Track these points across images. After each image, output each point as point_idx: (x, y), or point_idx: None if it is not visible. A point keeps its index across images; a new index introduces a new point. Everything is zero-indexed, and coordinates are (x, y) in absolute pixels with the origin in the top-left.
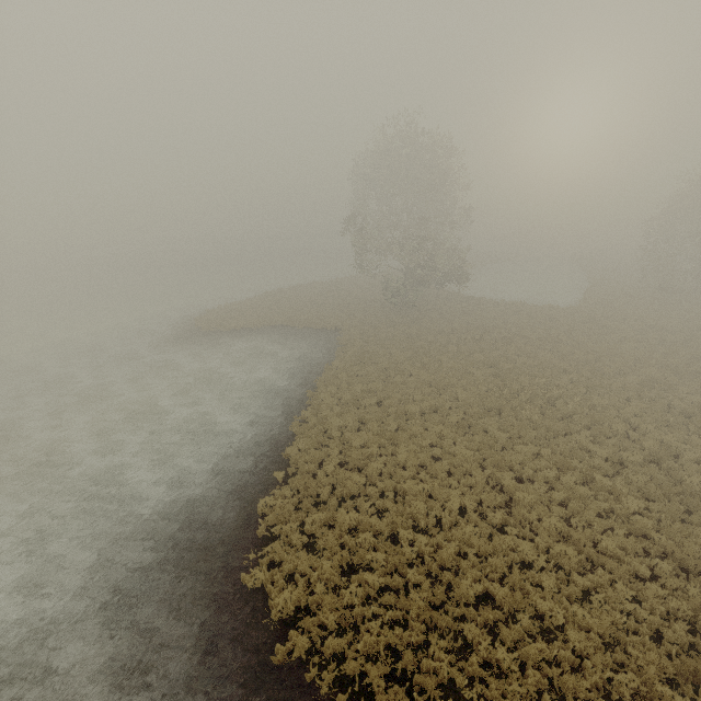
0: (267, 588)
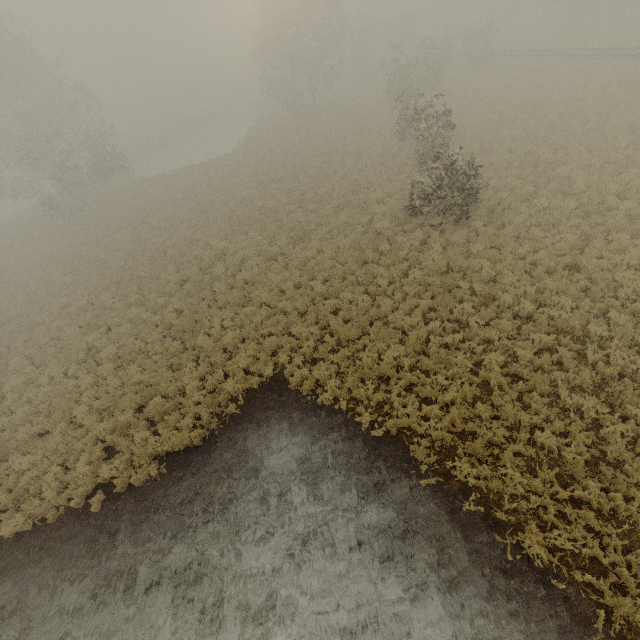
0: None
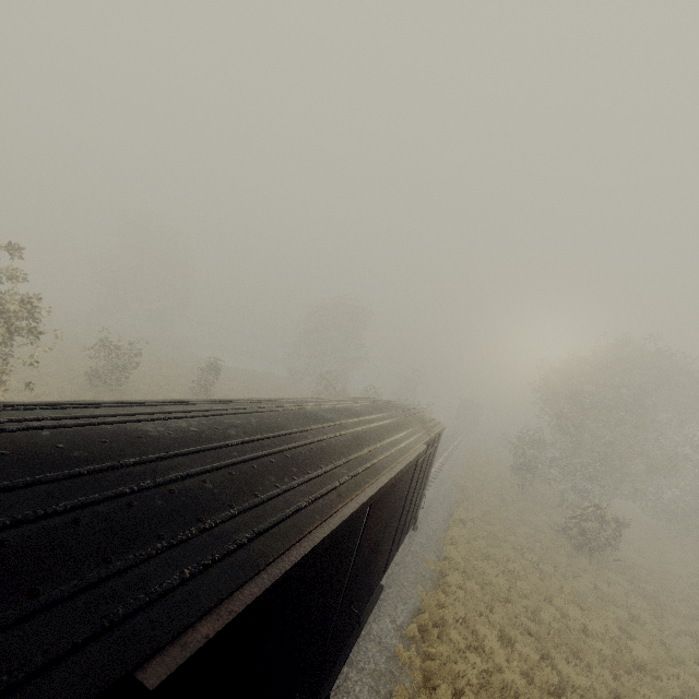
0: None
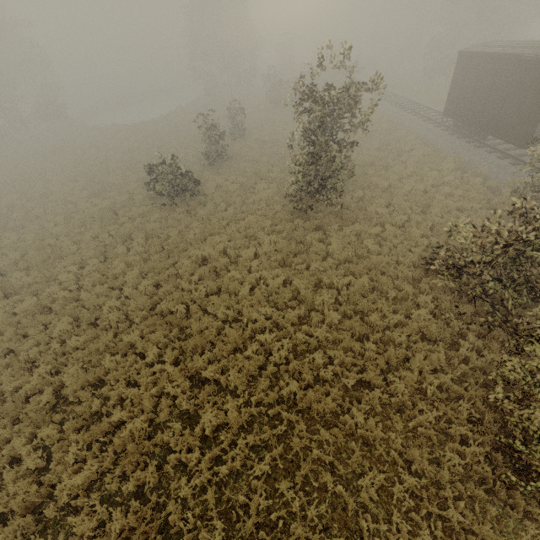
0: None
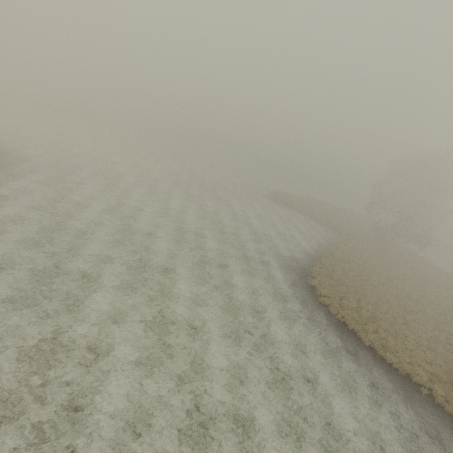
0: (316, 286)
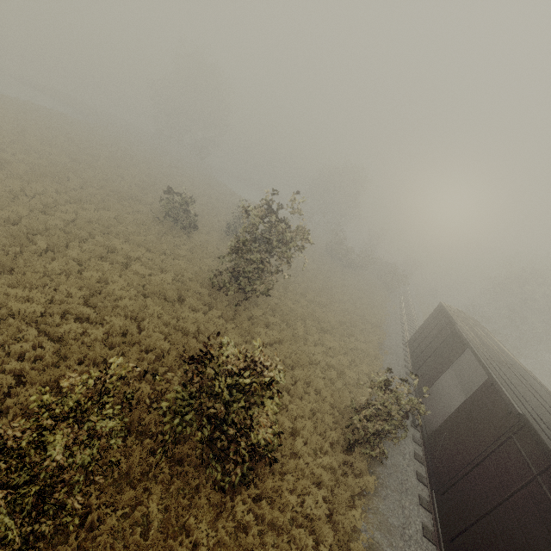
0: None
